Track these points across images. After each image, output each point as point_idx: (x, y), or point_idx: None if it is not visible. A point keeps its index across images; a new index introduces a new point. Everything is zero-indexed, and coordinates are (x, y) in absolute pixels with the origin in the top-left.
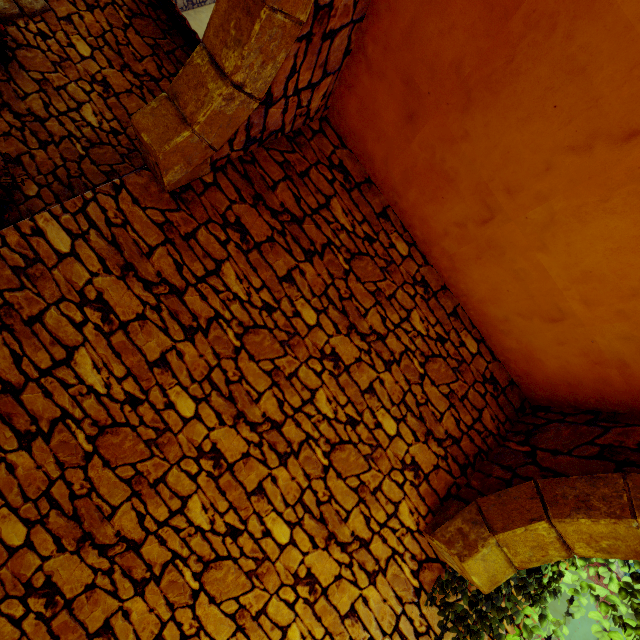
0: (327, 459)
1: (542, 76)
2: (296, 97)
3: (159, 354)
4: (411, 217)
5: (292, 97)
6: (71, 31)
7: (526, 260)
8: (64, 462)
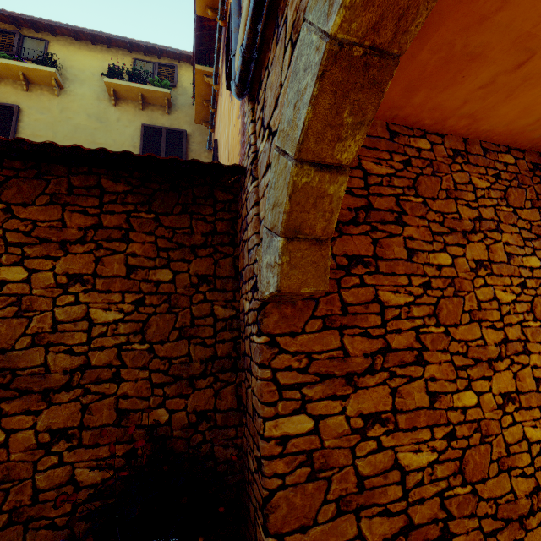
0: (537, 321)
1: None
2: None
3: (426, 395)
4: (417, 115)
5: None
6: None
7: None
8: (470, 512)
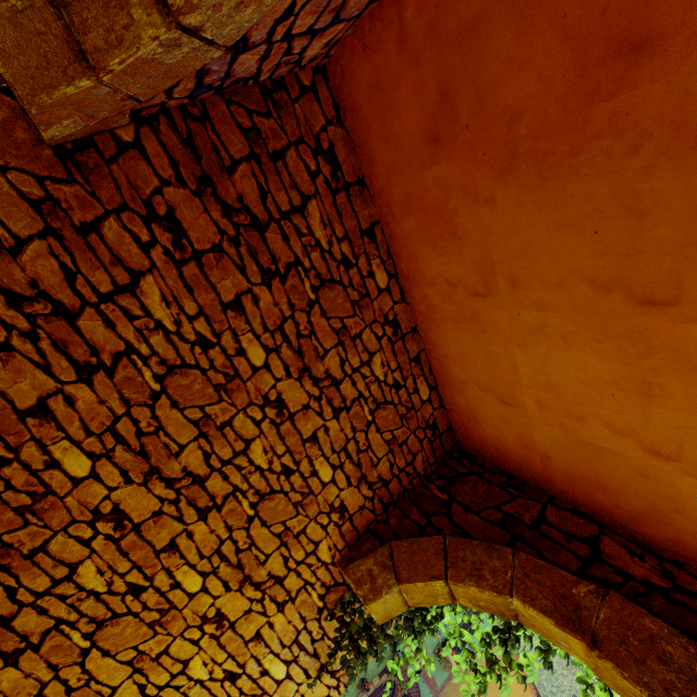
0: (254, 510)
1: (599, 193)
2: (285, 42)
3: (35, 400)
4: (401, 247)
5: (279, 42)
6: None
7: (503, 347)
8: None
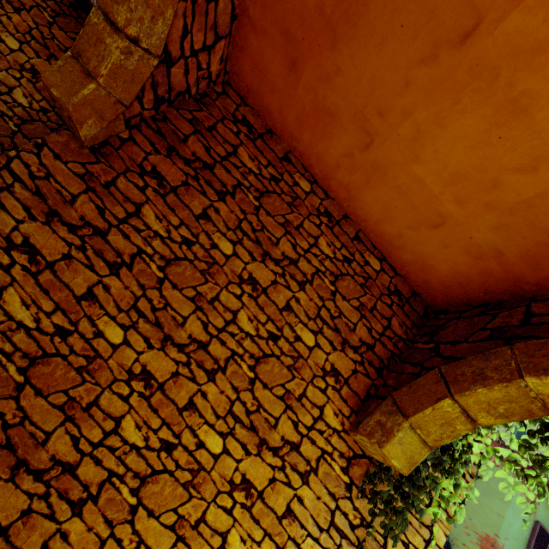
0: (253, 372)
1: (387, 0)
2: (194, 59)
3: (86, 289)
4: (309, 157)
5: (190, 58)
6: (0, 29)
7: (405, 174)
8: None
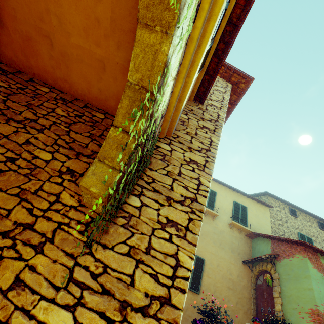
0: None
1: None
2: None
3: None
4: (42, 75)
5: None
6: None
7: (73, 48)
8: None
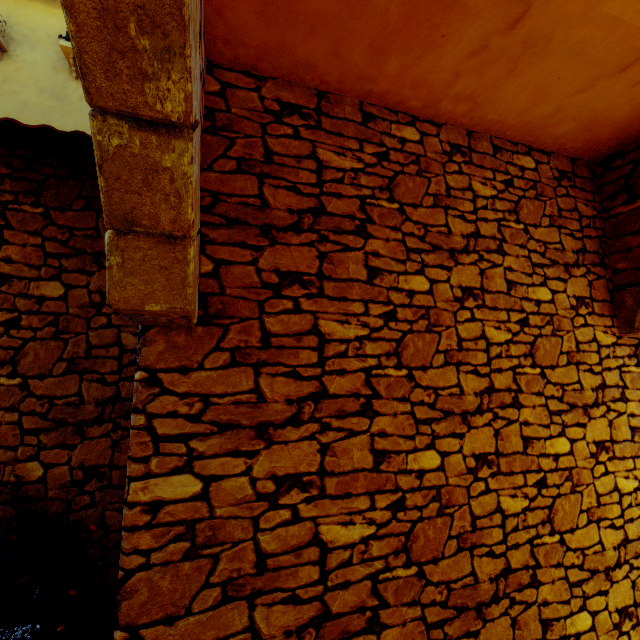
0: (536, 368)
1: None
2: None
3: (370, 455)
4: (398, 92)
5: None
6: None
7: (585, 26)
8: (412, 599)
